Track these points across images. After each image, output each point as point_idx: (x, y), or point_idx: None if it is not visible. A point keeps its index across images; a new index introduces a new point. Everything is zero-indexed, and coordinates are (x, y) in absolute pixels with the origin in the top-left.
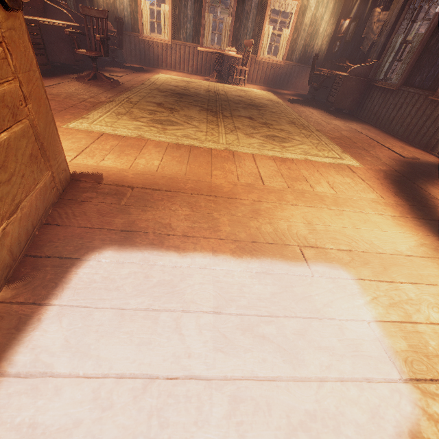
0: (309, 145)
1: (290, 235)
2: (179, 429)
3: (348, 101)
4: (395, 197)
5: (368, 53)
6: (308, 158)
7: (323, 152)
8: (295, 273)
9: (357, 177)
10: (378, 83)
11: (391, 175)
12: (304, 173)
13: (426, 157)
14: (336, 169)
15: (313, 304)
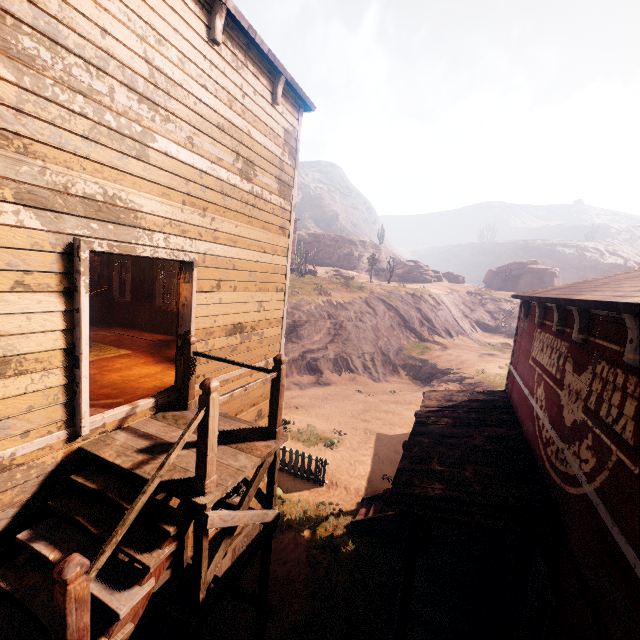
0: (96, 351)
1: (116, 380)
2: (117, 405)
3: (102, 314)
4: (153, 358)
5: (99, 280)
6: (101, 357)
7: (108, 352)
8: (125, 385)
9: (133, 357)
10: (118, 300)
11: (149, 351)
12: (105, 364)
13: (166, 337)
14: (120, 357)
15: (134, 387)
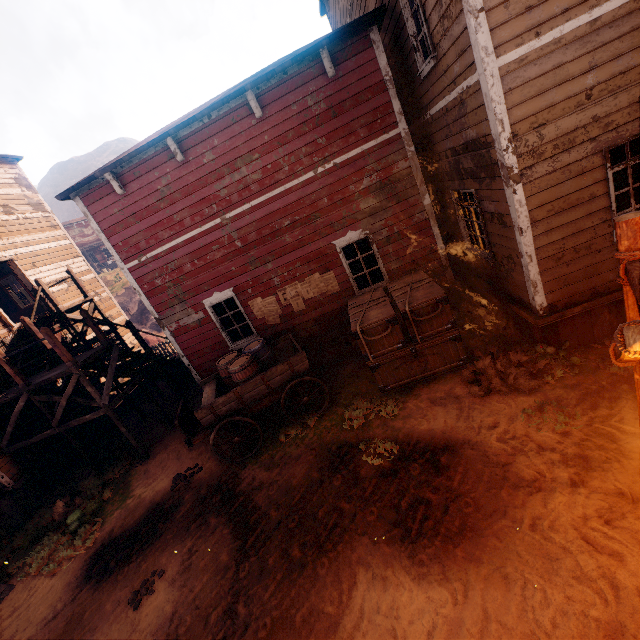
0: None
1: None
2: None
3: None
4: None
5: None
6: None
7: None
8: None
9: None
10: None
11: None
12: None
13: None
14: None
15: None
